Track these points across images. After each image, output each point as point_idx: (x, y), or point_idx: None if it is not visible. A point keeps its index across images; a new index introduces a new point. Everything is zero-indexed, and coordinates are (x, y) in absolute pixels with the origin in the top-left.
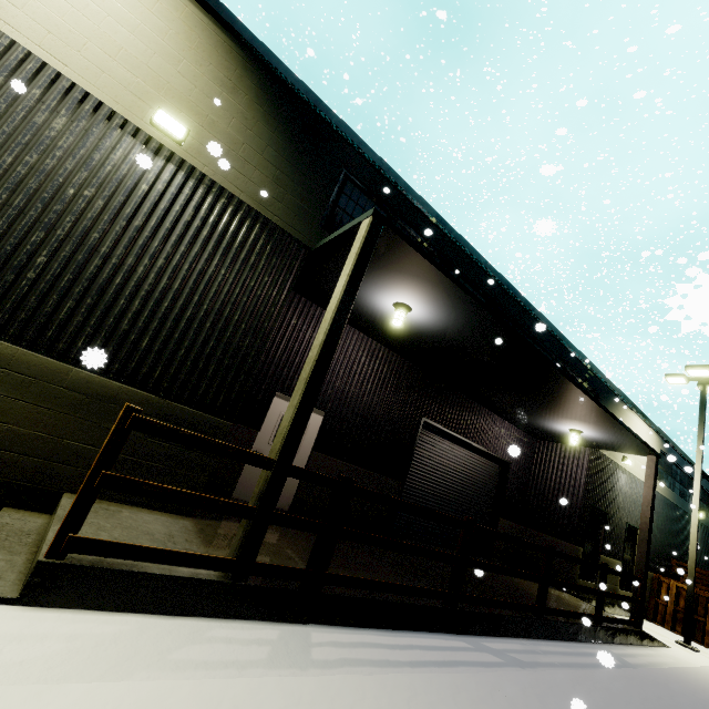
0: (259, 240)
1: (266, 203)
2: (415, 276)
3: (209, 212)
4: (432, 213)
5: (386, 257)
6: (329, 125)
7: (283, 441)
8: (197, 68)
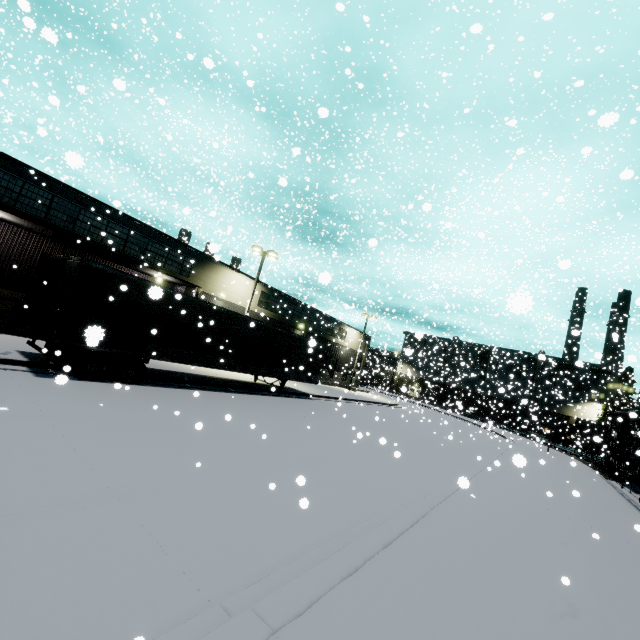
0: None
1: None
2: None
3: None
4: (18, 162)
5: None
6: None
7: None
8: None
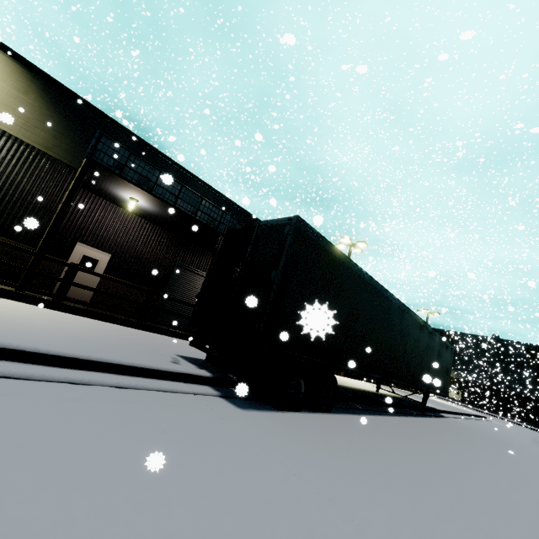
0: (46, 166)
1: (49, 148)
2: (124, 184)
3: (16, 152)
4: (158, 152)
5: (106, 176)
6: (87, 108)
7: (39, 246)
8: (3, 83)
